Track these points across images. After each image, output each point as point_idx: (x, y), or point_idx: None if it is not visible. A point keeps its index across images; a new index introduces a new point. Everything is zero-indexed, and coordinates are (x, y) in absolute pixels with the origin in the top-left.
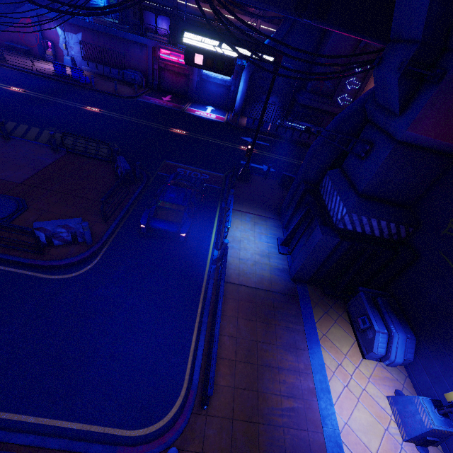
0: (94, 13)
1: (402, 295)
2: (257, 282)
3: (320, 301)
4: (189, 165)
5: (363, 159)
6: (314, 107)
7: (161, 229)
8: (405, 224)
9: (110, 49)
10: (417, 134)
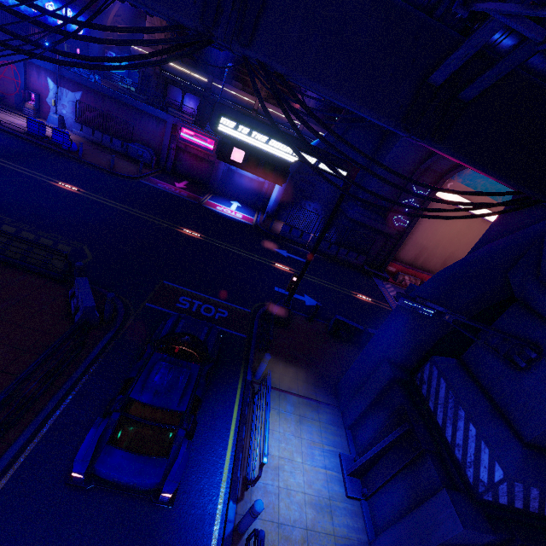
0: (75, 63)
1: None
2: None
3: None
4: (199, 290)
5: (520, 370)
6: (366, 224)
7: (120, 482)
8: None
9: (116, 117)
10: None
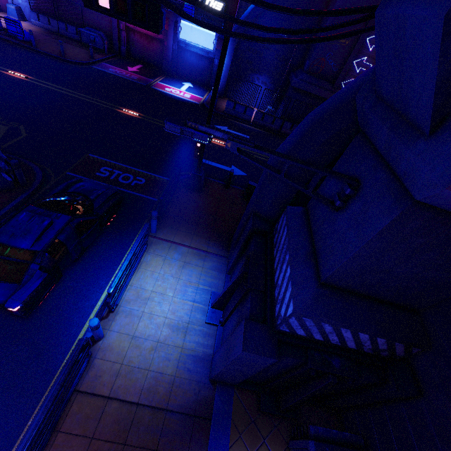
0: None
1: (384, 447)
2: (146, 390)
3: (249, 427)
4: (122, 162)
5: (338, 210)
6: (311, 92)
7: None
8: (405, 343)
9: None
10: None
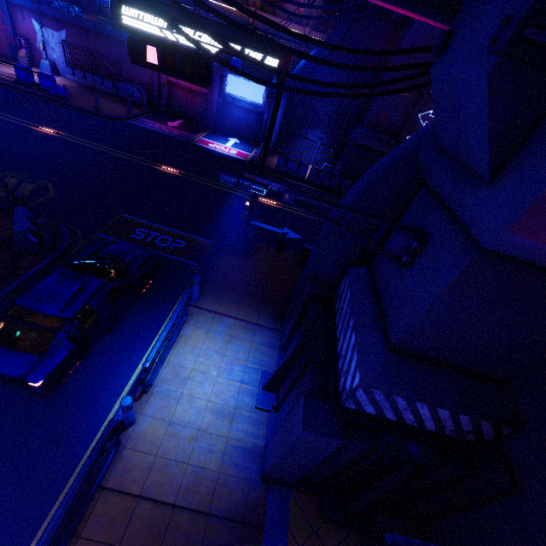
0: None
1: None
2: (185, 489)
3: (310, 539)
4: (160, 223)
5: (405, 266)
6: (372, 148)
7: None
8: (493, 420)
9: (103, 54)
10: (539, 242)
